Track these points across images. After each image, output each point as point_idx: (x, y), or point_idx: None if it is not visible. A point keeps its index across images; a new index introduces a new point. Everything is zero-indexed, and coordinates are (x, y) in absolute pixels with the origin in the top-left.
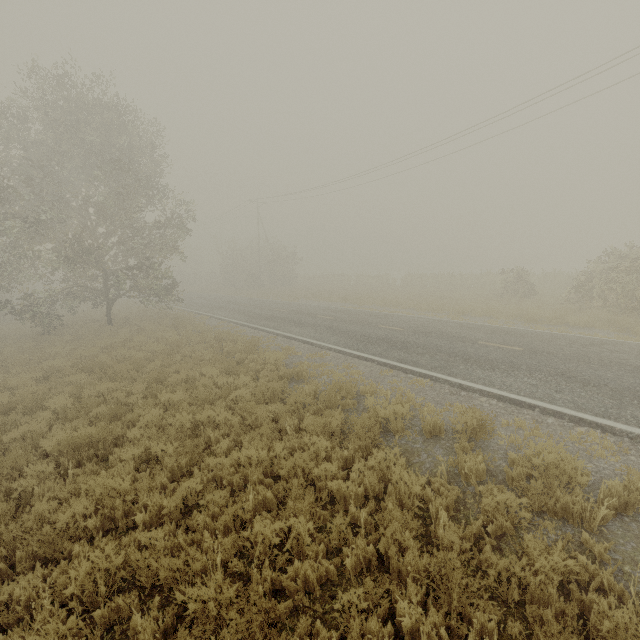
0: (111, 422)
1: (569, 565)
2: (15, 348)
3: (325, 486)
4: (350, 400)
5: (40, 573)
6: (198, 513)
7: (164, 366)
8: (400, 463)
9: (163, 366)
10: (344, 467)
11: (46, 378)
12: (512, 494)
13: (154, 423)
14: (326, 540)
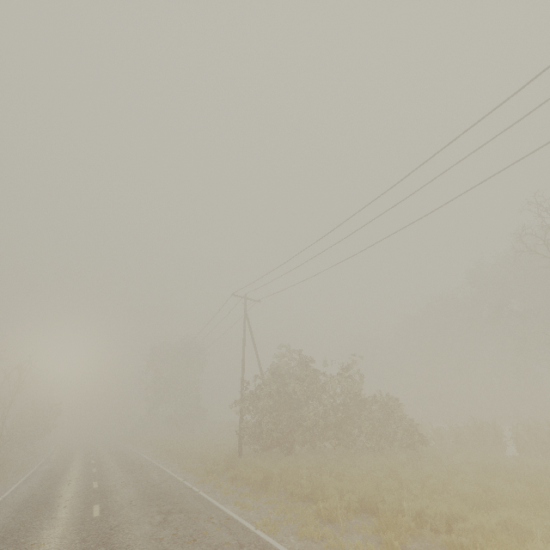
0: None
1: None
2: None
3: None
4: None
5: None
6: None
7: None
8: None
9: None
10: None
11: None
12: None
13: None
14: None
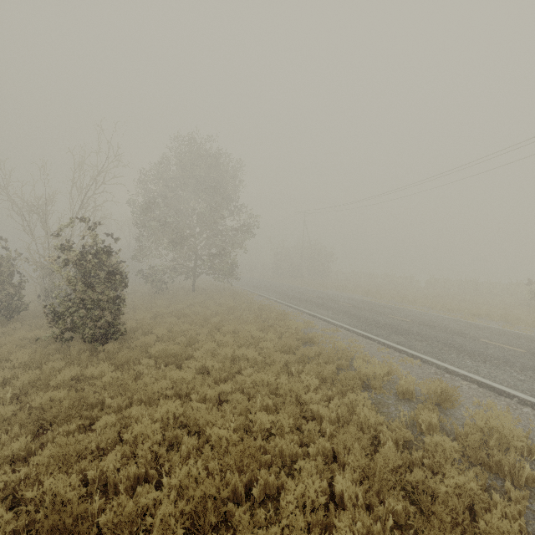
0: (186, 347)
1: (473, 488)
2: (140, 299)
3: (310, 409)
4: (344, 361)
5: (143, 408)
6: (226, 403)
7: (221, 321)
8: (367, 405)
9: (221, 321)
10: (328, 403)
11: (154, 318)
12: (446, 437)
13: (210, 351)
14: (301, 437)
